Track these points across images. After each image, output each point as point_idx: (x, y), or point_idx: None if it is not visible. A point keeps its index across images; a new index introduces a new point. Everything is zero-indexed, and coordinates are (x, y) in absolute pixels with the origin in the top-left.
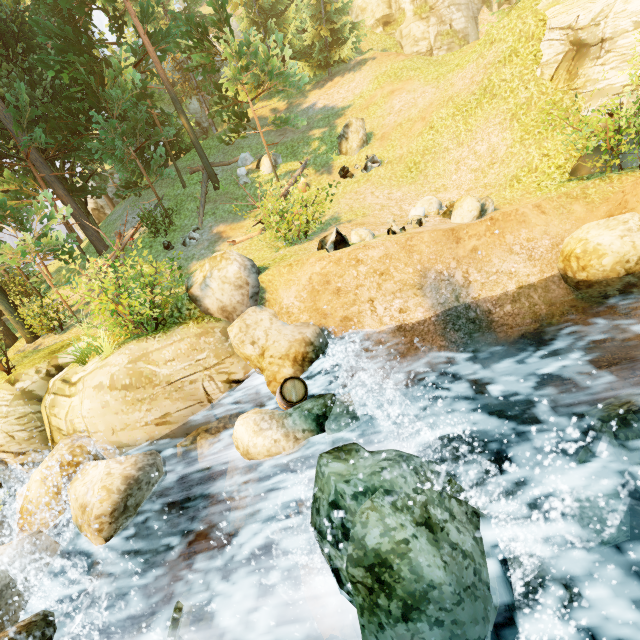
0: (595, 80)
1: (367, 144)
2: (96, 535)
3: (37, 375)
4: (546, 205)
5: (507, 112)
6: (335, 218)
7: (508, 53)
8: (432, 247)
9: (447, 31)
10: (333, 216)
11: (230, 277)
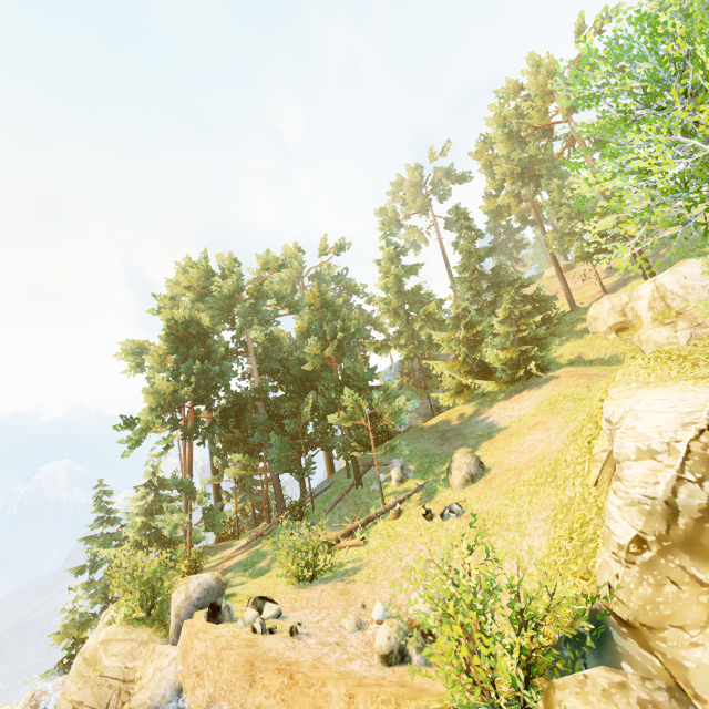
0: (610, 513)
1: (474, 482)
2: None
3: (126, 611)
4: (361, 702)
5: (553, 508)
6: (357, 569)
7: (580, 426)
8: (230, 673)
9: (708, 334)
10: (361, 565)
11: (177, 601)
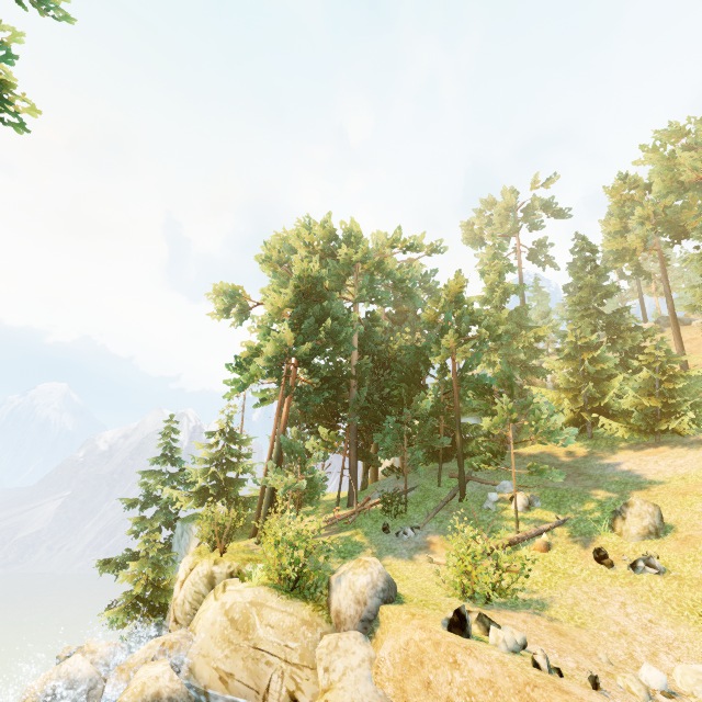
0: None
1: (657, 537)
2: None
3: (227, 568)
4: None
5: None
6: (542, 603)
7: None
8: None
9: None
10: (543, 599)
11: (357, 586)
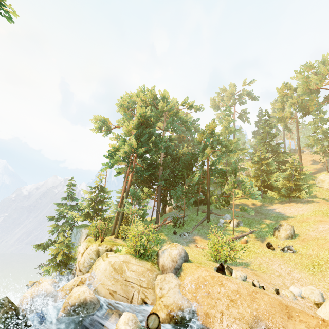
0: None
1: (292, 238)
2: (63, 309)
3: (105, 248)
4: None
5: None
6: (247, 263)
7: None
8: (268, 307)
9: None
10: (247, 262)
11: (172, 254)
